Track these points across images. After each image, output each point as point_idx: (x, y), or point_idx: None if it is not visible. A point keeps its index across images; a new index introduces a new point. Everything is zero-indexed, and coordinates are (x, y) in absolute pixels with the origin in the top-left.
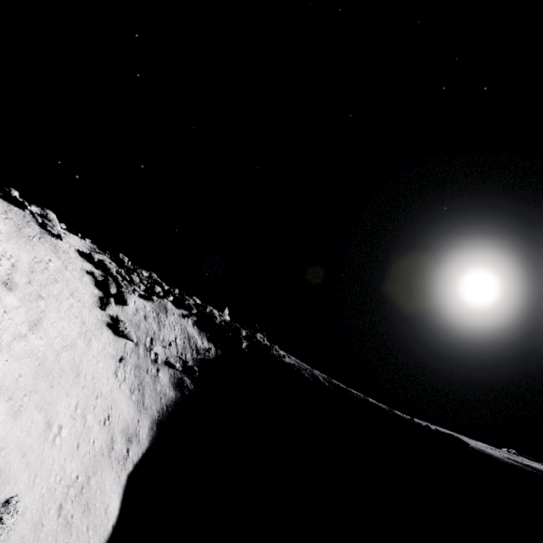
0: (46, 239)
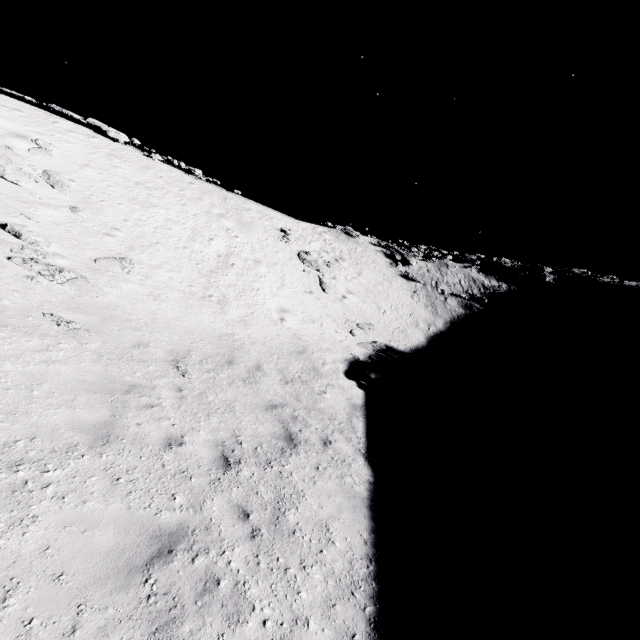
0: (351, 240)
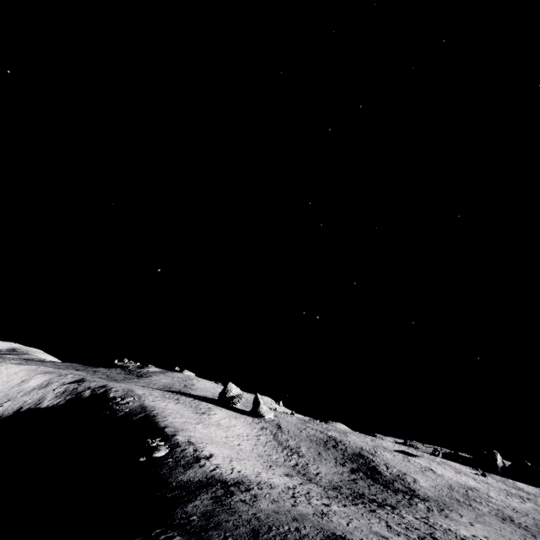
0: None
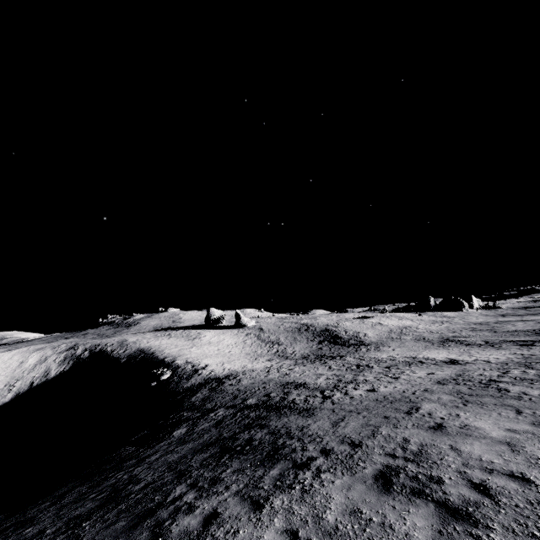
0: None
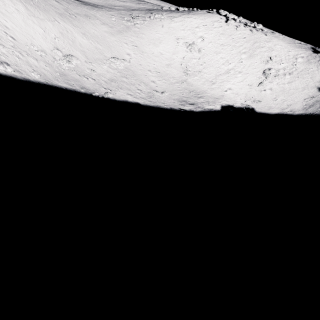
0: (318, 62)
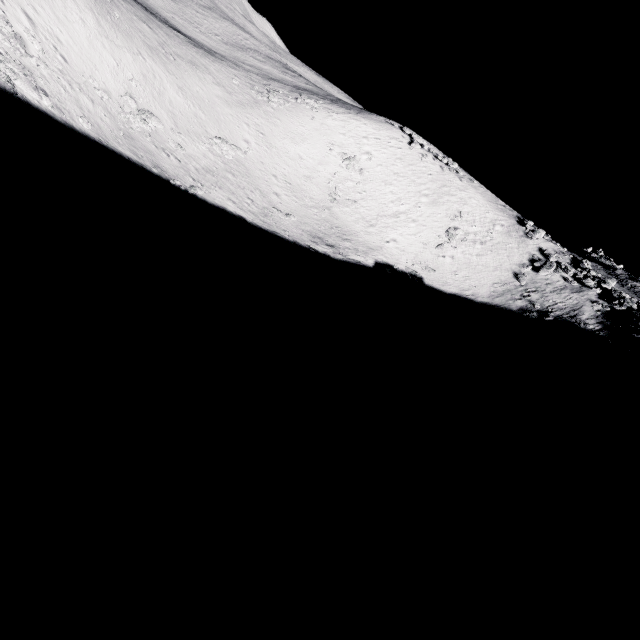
0: (521, 238)
